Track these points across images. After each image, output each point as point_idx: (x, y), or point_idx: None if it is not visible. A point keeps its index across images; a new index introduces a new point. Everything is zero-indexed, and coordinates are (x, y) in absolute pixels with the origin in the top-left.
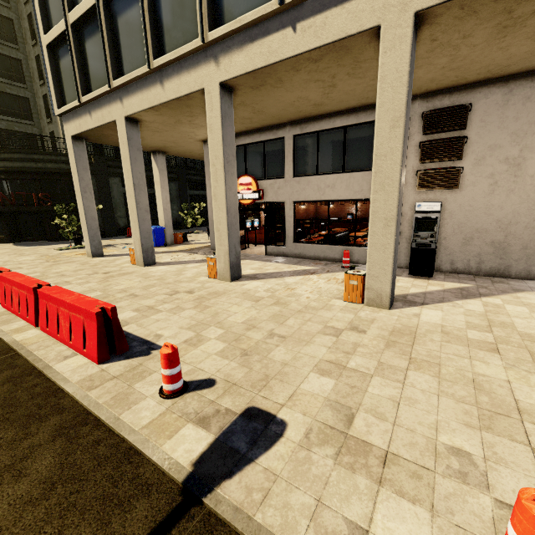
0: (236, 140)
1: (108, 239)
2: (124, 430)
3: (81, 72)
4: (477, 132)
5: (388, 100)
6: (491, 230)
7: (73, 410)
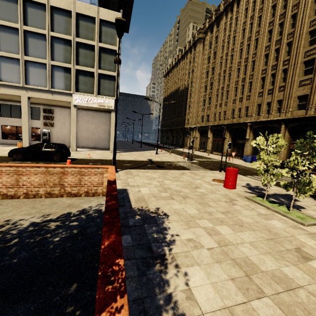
0: None
1: None
2: None
3: None
4: (56, 115)
5: (24, 109)
6: (62, 137)
7: None
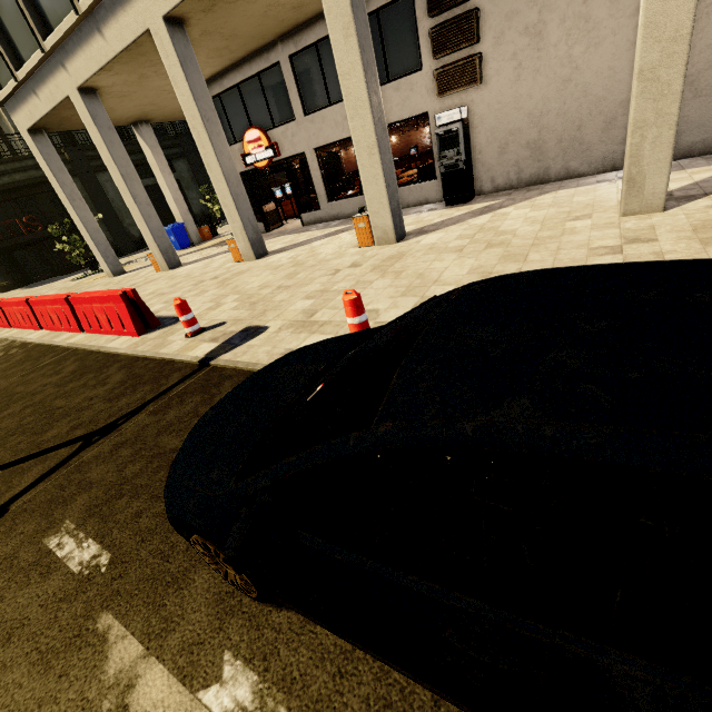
0: (226, 81)
1: (127, 257)
2: (163, 355)
3: None
4: None
5: (333, 4)
6: (525, 128)
7: (128, 359)
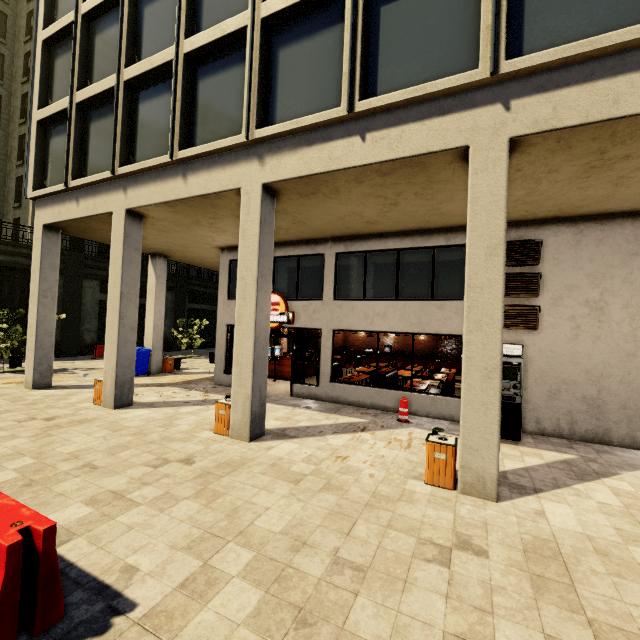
0: None
1: (63, 360)
2: None
3: (77, 153)
4: (551, 270)
5: (482, 224)
6: (581, 382)
7: None
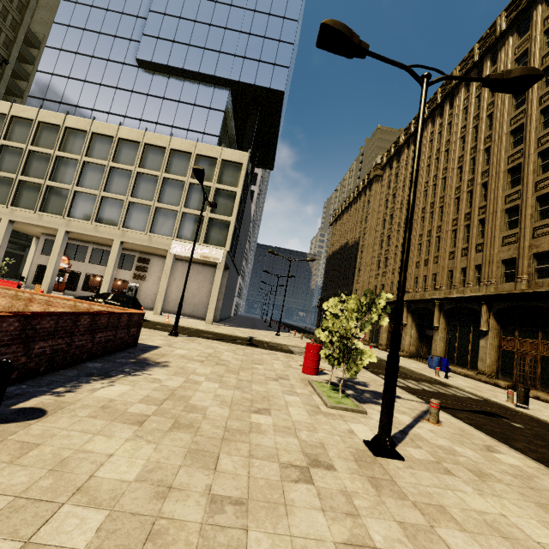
0: None
1: None
2: None
3: None
4: (152, 267)
5: (113, 255)
6: (152, 295)
7: None
